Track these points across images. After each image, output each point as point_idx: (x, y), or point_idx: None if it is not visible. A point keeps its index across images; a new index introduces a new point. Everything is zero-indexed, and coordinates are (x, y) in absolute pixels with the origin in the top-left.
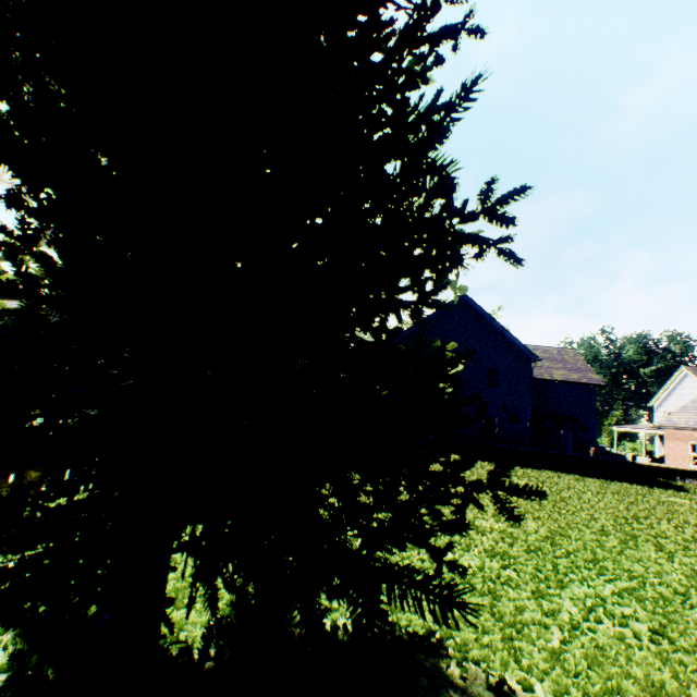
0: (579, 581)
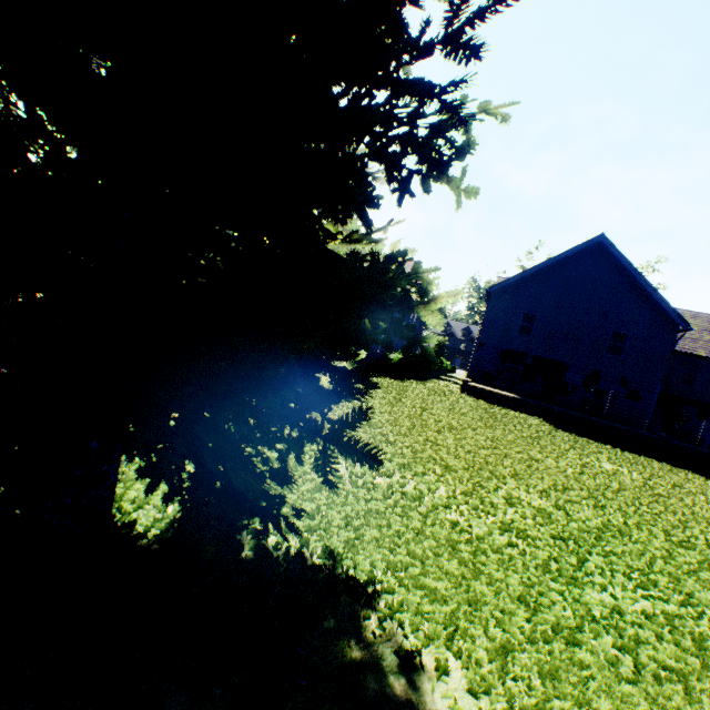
0: (603, 586)
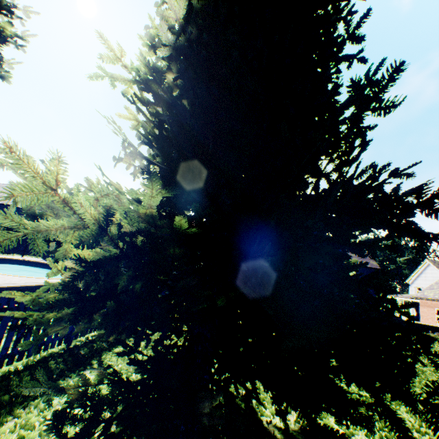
0: None
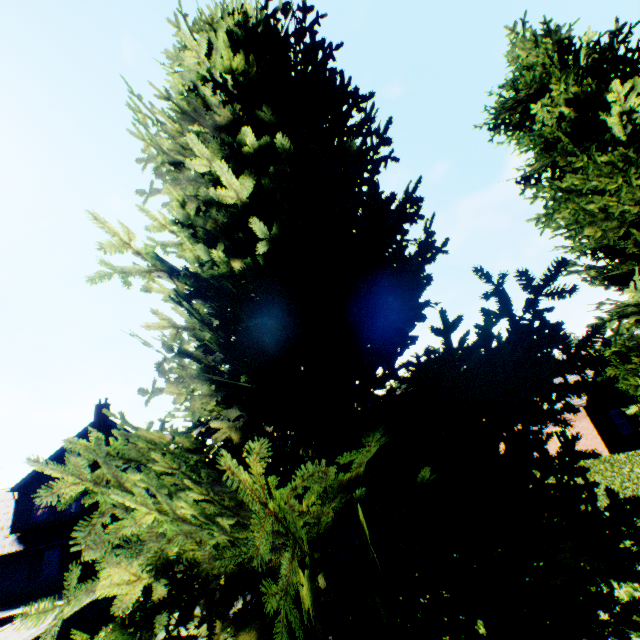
0: None
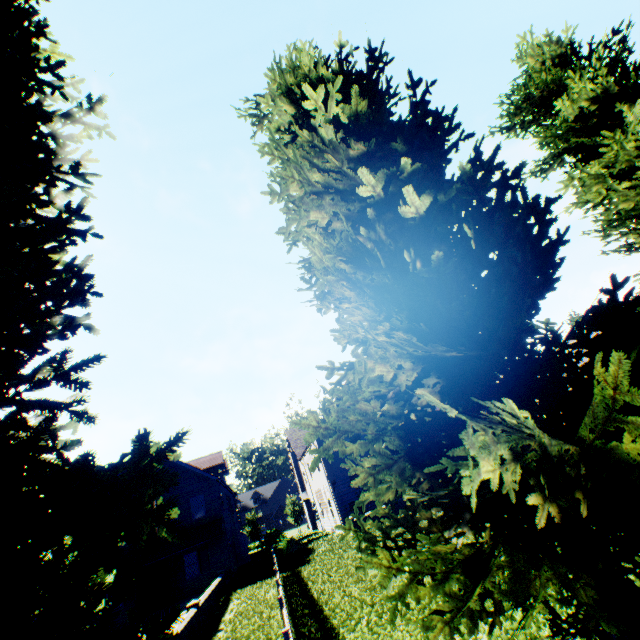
0: None
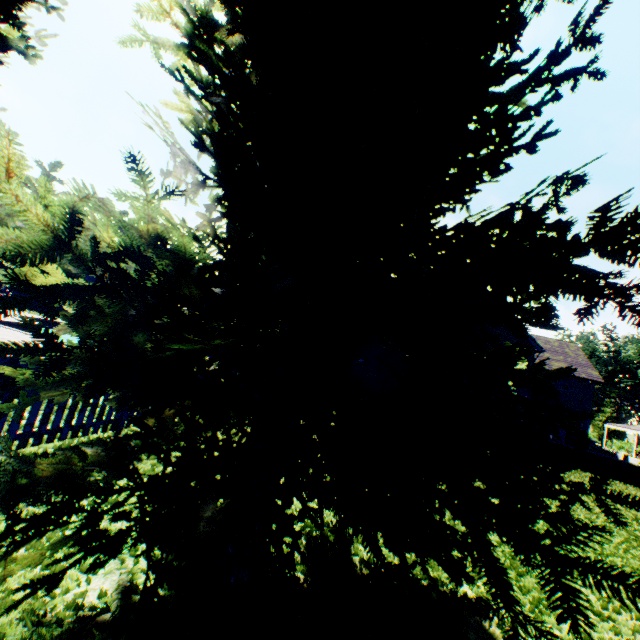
0: None
